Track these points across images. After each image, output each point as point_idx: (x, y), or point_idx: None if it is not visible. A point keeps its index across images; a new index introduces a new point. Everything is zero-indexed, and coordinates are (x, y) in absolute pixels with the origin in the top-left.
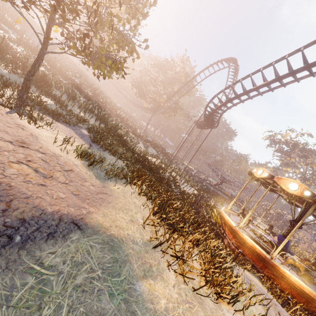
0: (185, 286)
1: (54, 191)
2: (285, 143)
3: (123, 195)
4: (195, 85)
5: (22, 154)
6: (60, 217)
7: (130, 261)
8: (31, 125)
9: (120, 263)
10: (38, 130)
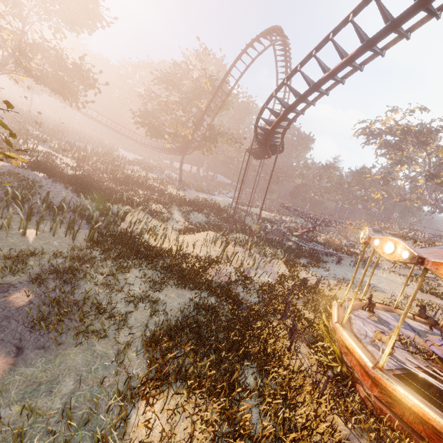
0: None
1: None
2: (389, 133)
3: None
4: (230, 92)
5: None
6: None
7: None
8: None
9: None
10: None
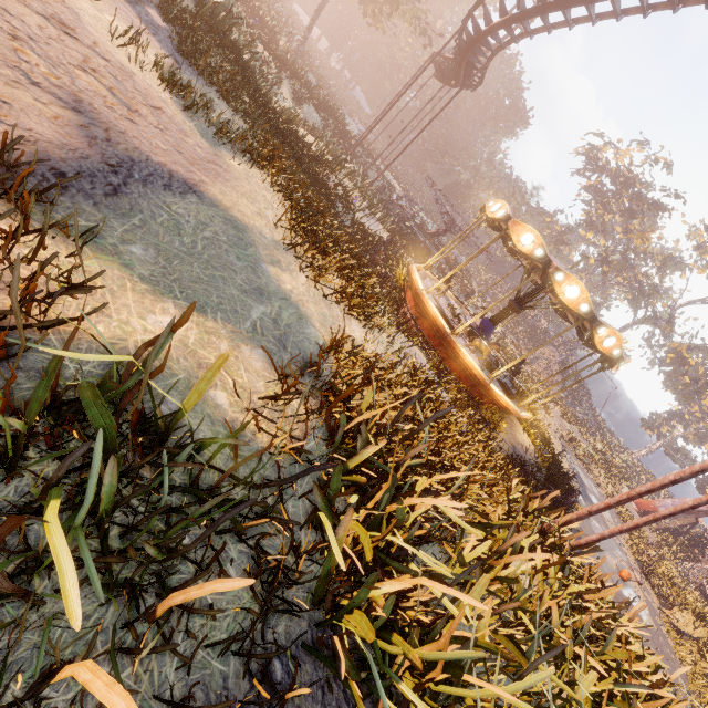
0: (316, 291)
1: (149, 137)
2: (613, 175)
3: (246, 179)
4: None
5: (77, 53)
6: (169, 172)
7: (256, 247)
8: None
9: (245, 244)
10: None
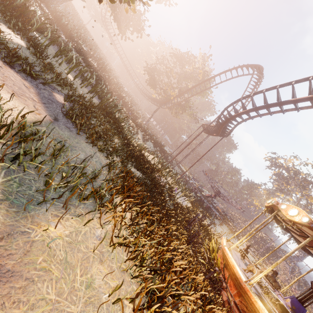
0: None
1: None
2: (286, 169)
3: (64, 257)
4: (213, 86)
5: None
6: None
7: None
8: None
9: None
10: None
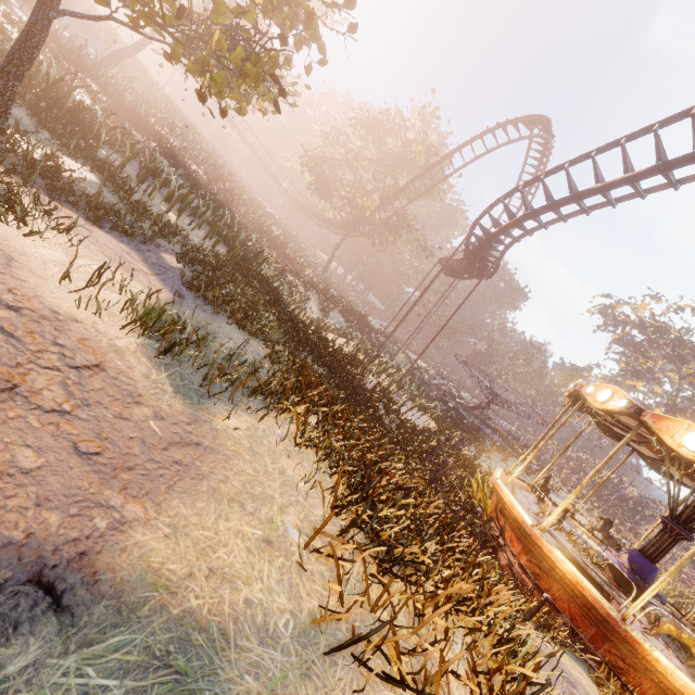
0: None
1: None
2: (638, 326)
3: (250, 447)
4: (449, 175)
5: None
6: None
7: None
8: (4, 225)
9: None
10: (23, 241)
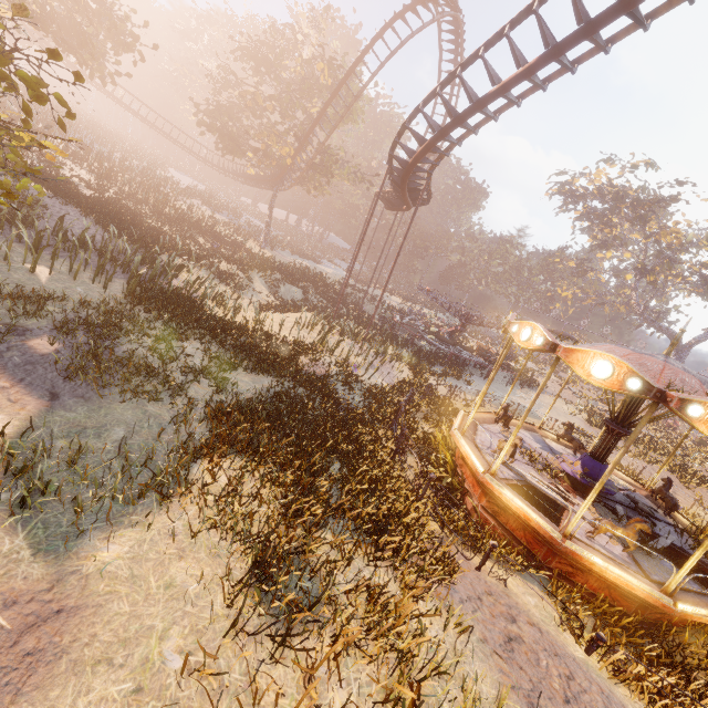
0: None
1: None
2: (598, 196)
3: (130, 574)
4: (360, 93)
5: None
6: None
7: None
8: None
9: None
10: None
